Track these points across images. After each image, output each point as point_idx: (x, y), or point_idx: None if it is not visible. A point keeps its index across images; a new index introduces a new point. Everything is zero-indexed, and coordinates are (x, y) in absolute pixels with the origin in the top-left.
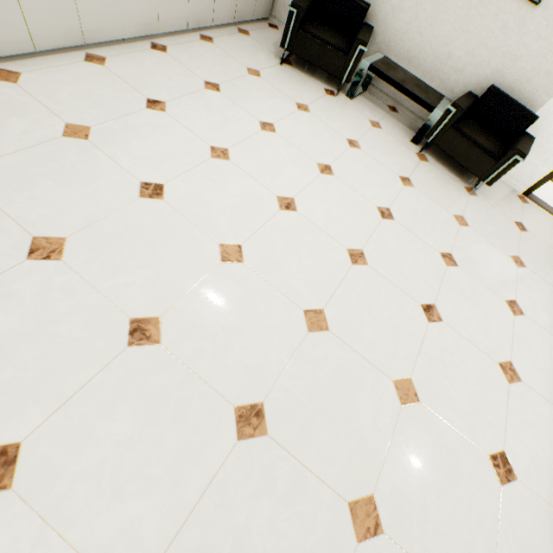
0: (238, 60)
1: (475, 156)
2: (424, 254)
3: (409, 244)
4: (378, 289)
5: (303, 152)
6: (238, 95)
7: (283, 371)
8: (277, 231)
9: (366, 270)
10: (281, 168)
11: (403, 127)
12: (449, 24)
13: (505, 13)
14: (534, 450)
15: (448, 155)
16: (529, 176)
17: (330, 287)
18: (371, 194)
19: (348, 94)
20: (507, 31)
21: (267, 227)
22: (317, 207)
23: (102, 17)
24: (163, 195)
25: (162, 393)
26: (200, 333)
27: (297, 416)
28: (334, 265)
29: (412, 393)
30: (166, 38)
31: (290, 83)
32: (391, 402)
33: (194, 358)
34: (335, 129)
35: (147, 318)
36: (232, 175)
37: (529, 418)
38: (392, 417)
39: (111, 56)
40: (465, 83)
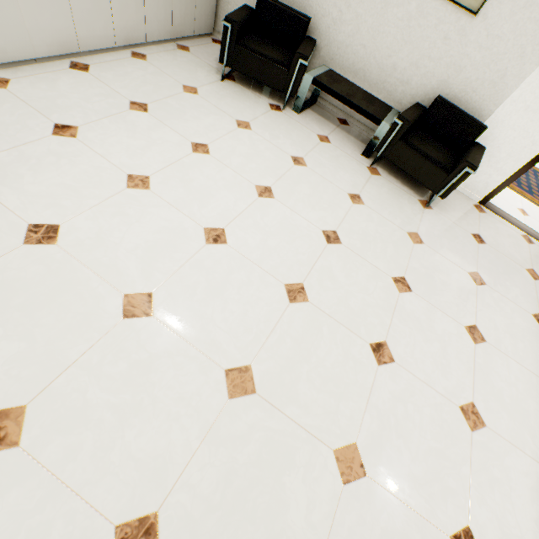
0: (173, 78)
1: (426, 169)
2: (375, 281)
3: (358, 271)
4: (320, 331)
5: (240, 174)
6: (168, 115)
7: (191, 460)
8: (201, 270)
9: (307, 308)
10: (212, 194)
11: (353, 140)
12: (391, 36)
13: (444, 23)
14: (504, 518)
15: (400, 168)
16: (484, 185)
17: (261, 334)
18: (315, 216)
19: (295, 108)
20: (449, 41)
21: (188, 267)
22: (252, 237)
23: (1, 36)
24: (57, 238)
25: (8, 523)
26: (79, 421)
27: (204, 524)
28: (268, 306)
29: (357, 464)
30: (90, 56)
31: (231, 99)
32: (331, 481)
33: (66, 459)
34: (279, 146)
35: (5, 410)
36: (150, 207)
37: (496, 475)
38: (331, 503)
39: (18, 78)
40: (412, 94)
